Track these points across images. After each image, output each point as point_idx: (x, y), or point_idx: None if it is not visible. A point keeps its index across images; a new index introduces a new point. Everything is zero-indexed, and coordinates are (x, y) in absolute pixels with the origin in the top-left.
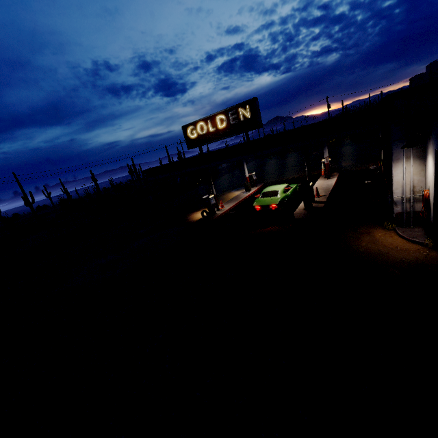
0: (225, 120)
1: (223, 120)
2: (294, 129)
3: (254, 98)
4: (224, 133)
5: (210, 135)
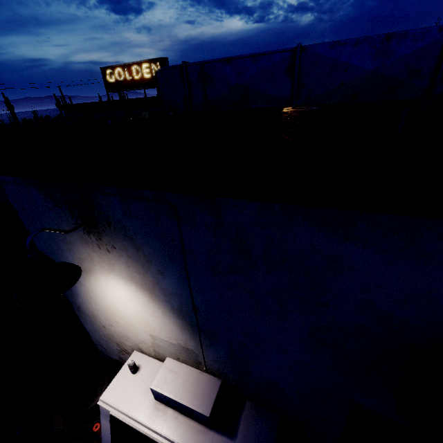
0: (140, 72)
1: (138, 71)
2: None
3: (164, 57)
4: (139, 83)
5: (127, 83)
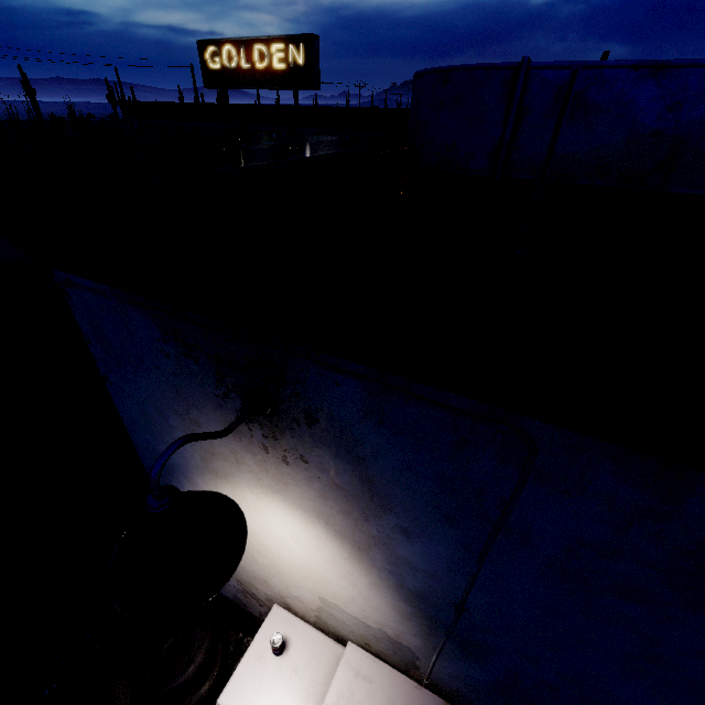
0: (267, 57)
1: (264, 56)
2: (343, 108)
3: (313, 35)
4: (263, 78)
5: (242, 75)
